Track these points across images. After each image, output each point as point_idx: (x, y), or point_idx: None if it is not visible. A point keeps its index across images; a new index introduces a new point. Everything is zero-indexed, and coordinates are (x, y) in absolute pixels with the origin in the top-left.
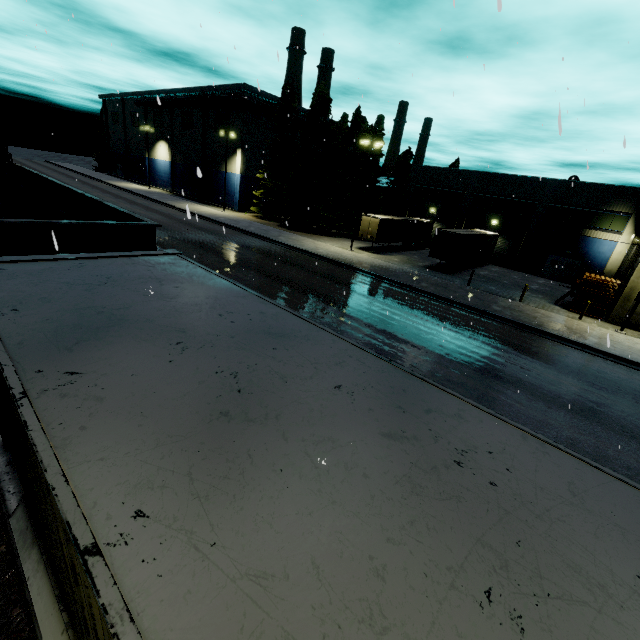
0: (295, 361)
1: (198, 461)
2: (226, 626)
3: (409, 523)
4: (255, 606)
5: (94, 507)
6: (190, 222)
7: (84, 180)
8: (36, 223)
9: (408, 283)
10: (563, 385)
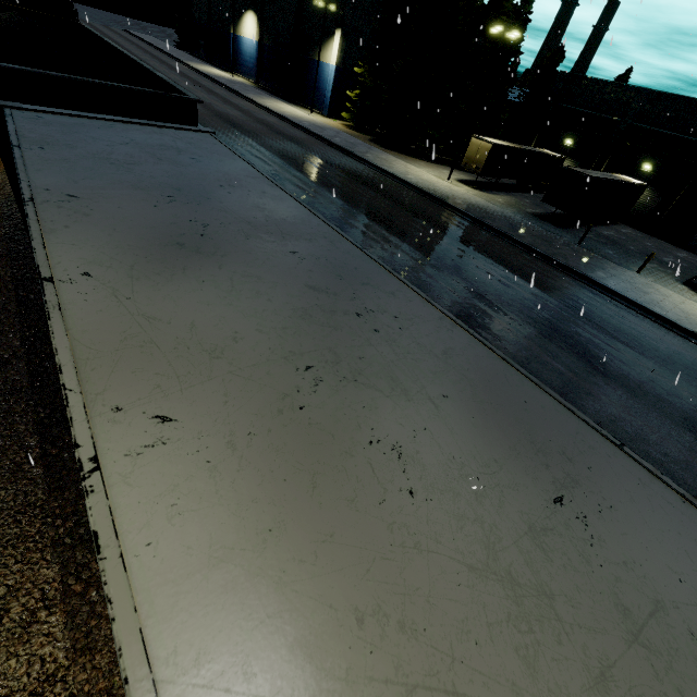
0: (268, 229)
1: (143, 262)
2: (116, 328)
3: (282, 328)
4: (139, 327)
5: (58, 264)
6: (269, 123)
7: (162, 58)
8: (77, 80)
9: (502, 229)
10: (638, 367)
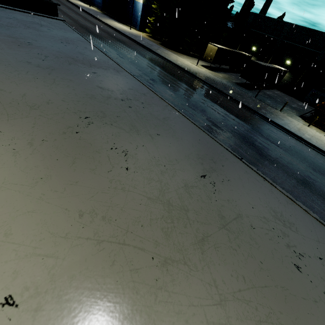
0: (83, 62)
1: (3, 67)
2: None
3: (77, 101)
4: None
5: None
6: (108, 32)
7: None
8: None
9: (220, 89)
10: (276, 152)
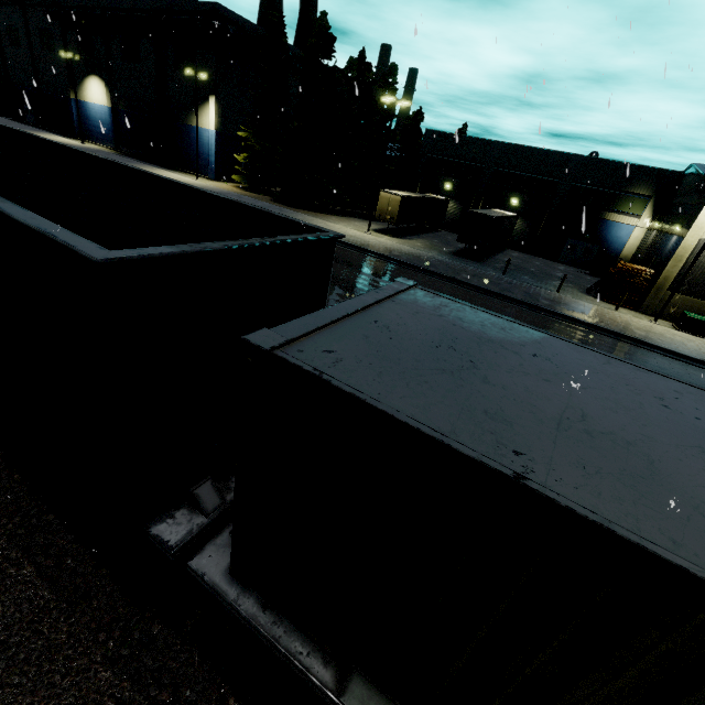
0: None
1: None
2: None
3: None
4: None
5: None
6: None
7: None
8: (242, 247)
9: (450, 275)
10: None
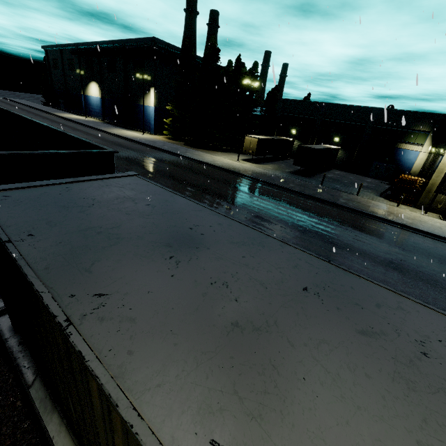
0: (263, 267)
1: (236, 377)
2: None
3: (423, 422)
4: None
5: (173, 442)
6: (120, 143)
7: (36, 112)
8: (23, 154)
9: (281, 185)
10: (393, 254)
